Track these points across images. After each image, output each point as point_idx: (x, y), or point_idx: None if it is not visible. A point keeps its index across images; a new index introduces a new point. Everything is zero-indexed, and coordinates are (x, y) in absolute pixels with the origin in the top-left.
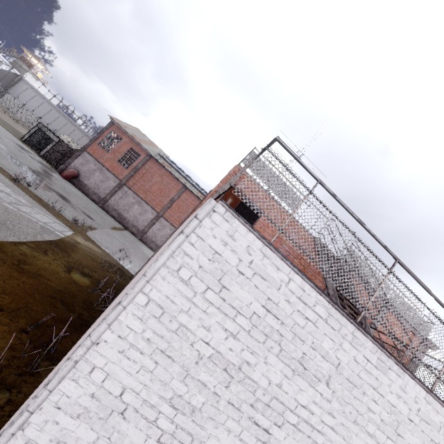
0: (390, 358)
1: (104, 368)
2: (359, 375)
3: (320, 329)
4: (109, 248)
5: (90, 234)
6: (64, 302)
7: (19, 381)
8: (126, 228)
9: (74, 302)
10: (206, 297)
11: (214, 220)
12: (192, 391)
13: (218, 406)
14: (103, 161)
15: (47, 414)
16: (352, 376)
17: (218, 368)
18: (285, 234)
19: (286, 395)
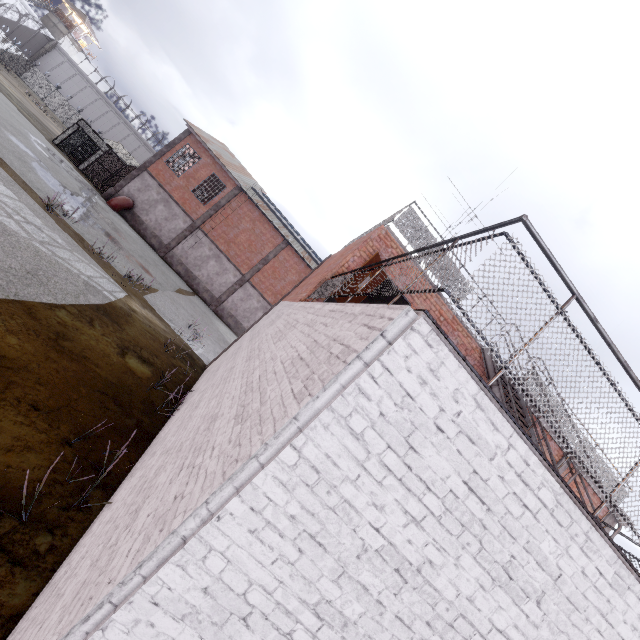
0: (631, 572)
1: (225, 552)
2: (584, 594)
3: (541, 524)
4: (174, 321)
5: (149, 299)
6: (118, 400)
7: (64, 518)
8: (195, 292)
9: (131, 401)
10: (384, 462)
11: (410, 344)
12: (347, 596)
13: (381, 620)
14: (170, 189)
15: (139, 611)
16: (575, 594)
17: (387, 566)
18: (513, 376)
19: (477, 613)
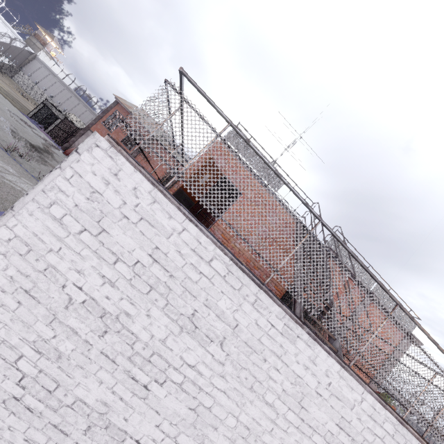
0: (302, 326)
1: None
2: (260, 340)
3: (217, 287)
4: None
5: None
6: None
7: None
8: None
9: None
10: (81, 239)
11: (95, 156)
12: (60, 336)
13: (90, 355)
14: None
15: None
16: (252, 340)
17: (91, 315)
18: (181, 179)
19: (170, 352)
